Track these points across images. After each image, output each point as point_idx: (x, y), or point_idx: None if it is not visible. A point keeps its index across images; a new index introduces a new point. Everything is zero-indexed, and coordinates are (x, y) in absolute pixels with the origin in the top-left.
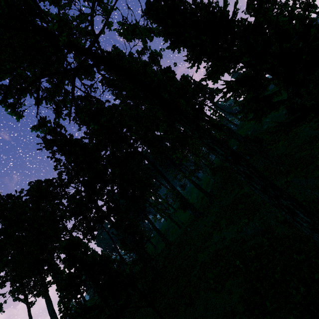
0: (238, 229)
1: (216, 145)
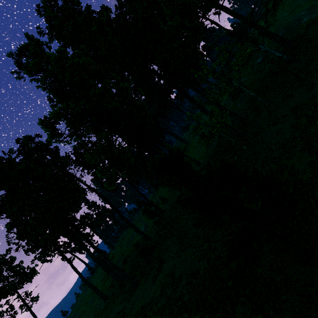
0: None
1: None
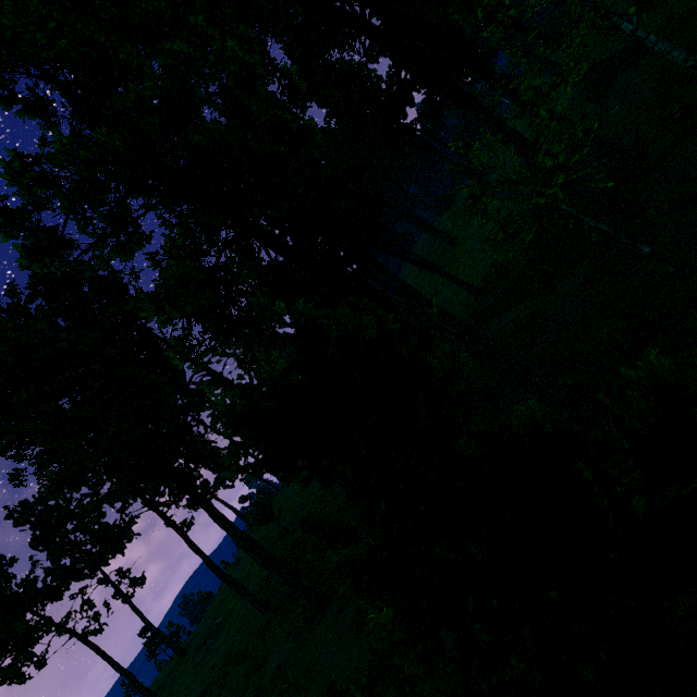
0: None
1: None
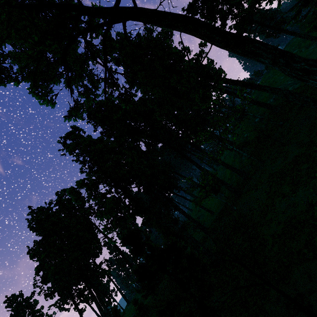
0: (314, 189)
1: (315, 66)
